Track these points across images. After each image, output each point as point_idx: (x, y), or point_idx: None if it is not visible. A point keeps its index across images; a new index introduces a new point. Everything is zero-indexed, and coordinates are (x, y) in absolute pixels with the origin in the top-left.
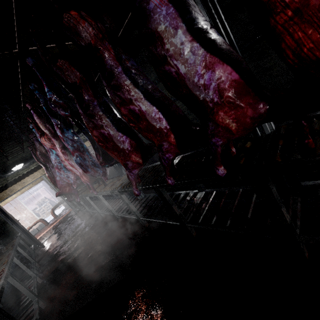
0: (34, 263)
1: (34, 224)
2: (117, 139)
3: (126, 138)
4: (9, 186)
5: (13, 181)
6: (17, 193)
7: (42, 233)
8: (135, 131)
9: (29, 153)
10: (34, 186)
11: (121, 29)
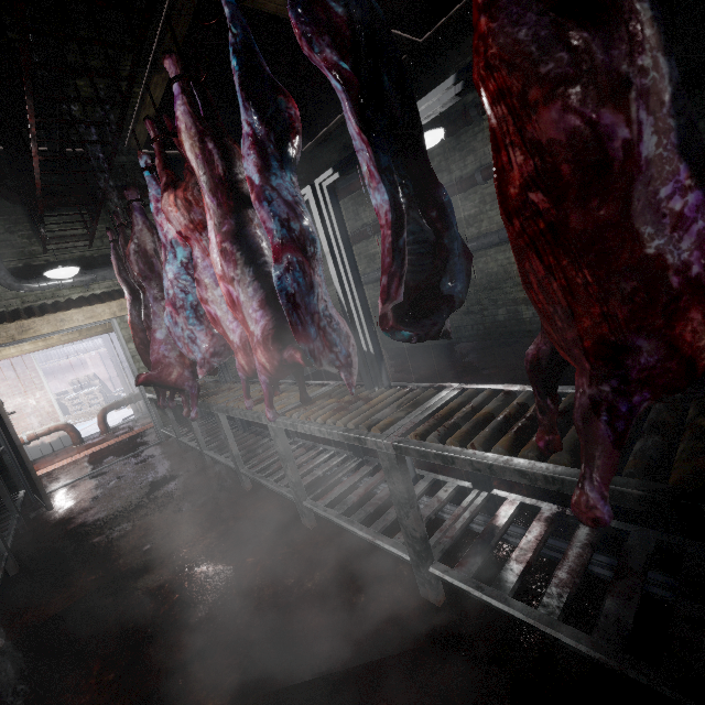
0: (3, 560)
1: (48, 432)
2: (652, 194)
3: (699, 209)
4: (22, 316)
5: (37, 309)
6: (37, 344)
7: (58, 462)
8: (365, 288)
9: (101, 253)
10: (83, 340)
11: (436, 25)
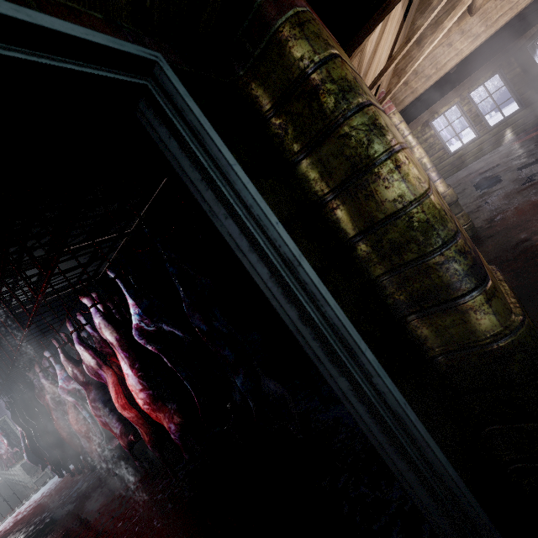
0: None
1: None
2: None
3: None
4: None
5: None
6: None
7: None
8: None
9: None
10: None
11: None
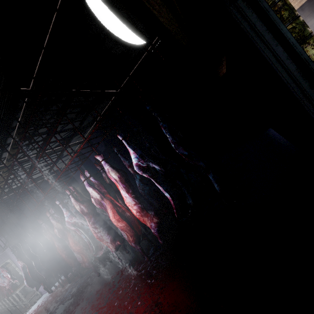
0: None
1: None
2: None
3: None
4: None
5: None
6: None
7: None
8: None
9: None
10: None
11: None
